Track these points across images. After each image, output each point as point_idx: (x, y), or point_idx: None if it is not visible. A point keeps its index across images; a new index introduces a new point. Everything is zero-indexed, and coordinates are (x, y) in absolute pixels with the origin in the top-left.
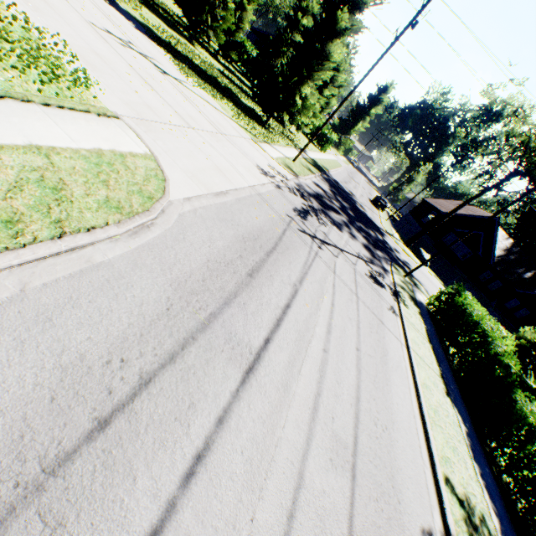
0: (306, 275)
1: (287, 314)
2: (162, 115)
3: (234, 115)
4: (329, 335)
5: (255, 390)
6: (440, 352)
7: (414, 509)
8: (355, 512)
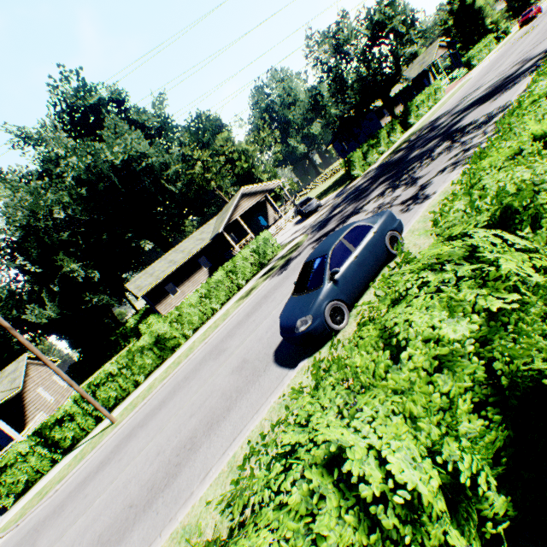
0: None
1: None
2: None
3: None
4: None
5: None
6: None
7: None
8: None
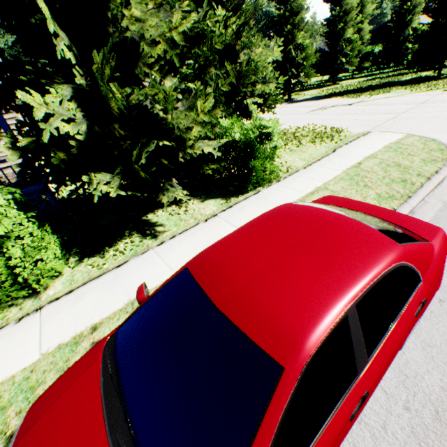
0: None
1: None
2: (379, 120)
3: (410, 90)
4: None
5: None
6: None
7: None
8: None
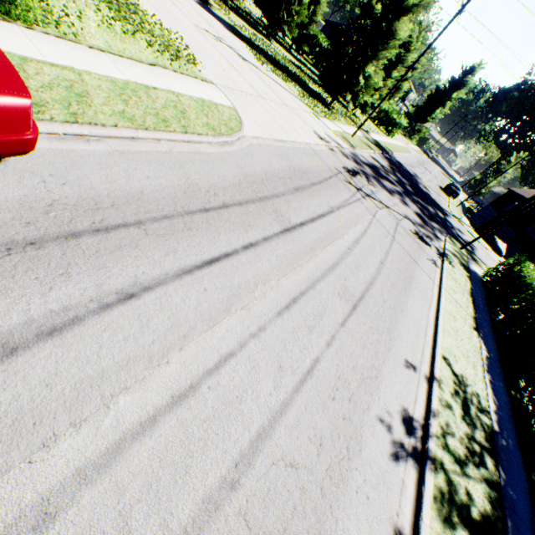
0: (344, 207)
1: (321, 219)
2: (241, 87)
3: (300, 95)
4: (356, 244)
5: (289, 239)
6: (482, 308)
7: (403, 350)
8: (350, 320)
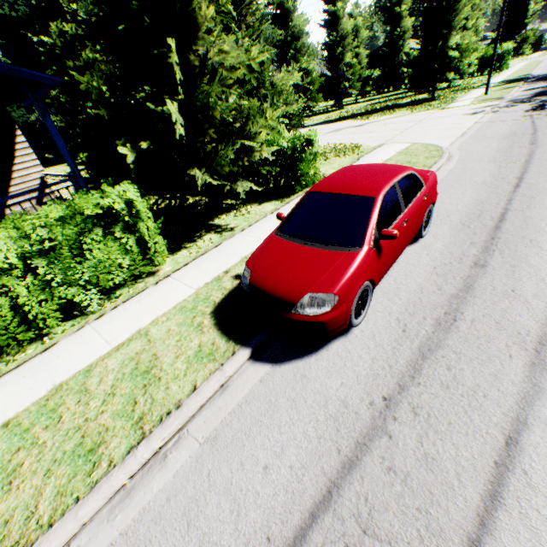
0: None
1: None
2: (389, 135)
3: (411, 111)
4: None
5: None
6: None
7: None
8: None
